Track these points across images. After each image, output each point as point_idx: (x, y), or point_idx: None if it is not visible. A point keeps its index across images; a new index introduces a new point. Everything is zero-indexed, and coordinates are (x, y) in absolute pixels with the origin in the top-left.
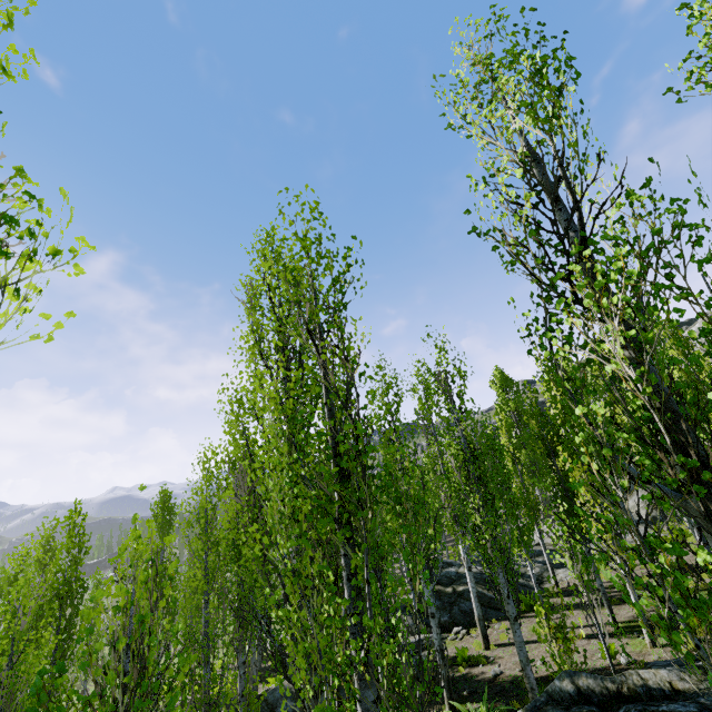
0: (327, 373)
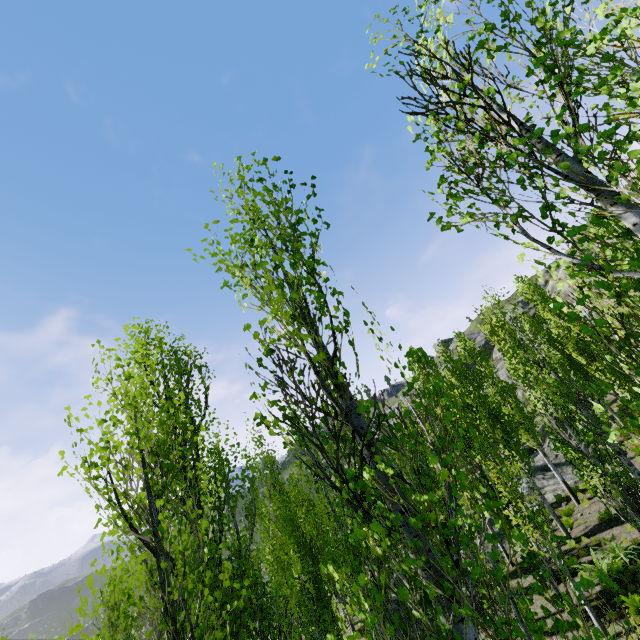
0: (163, 573)
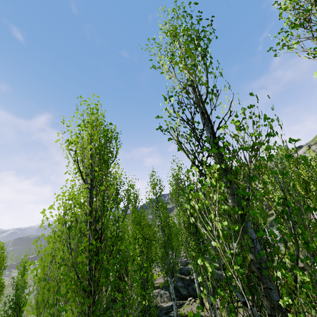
0: (92, 200)
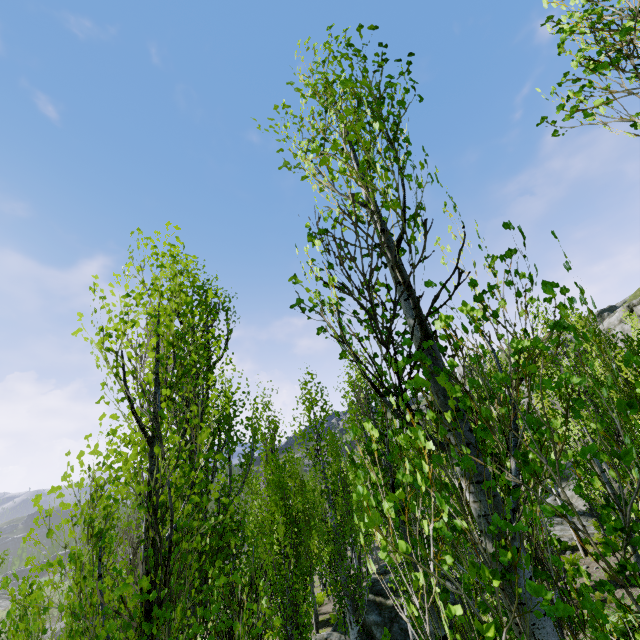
0: (154, 464)
